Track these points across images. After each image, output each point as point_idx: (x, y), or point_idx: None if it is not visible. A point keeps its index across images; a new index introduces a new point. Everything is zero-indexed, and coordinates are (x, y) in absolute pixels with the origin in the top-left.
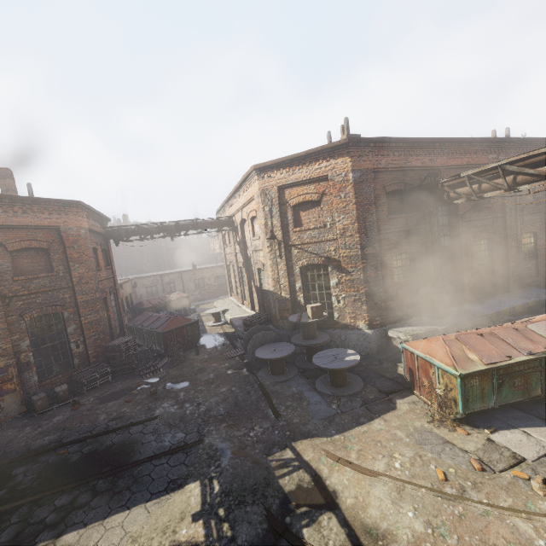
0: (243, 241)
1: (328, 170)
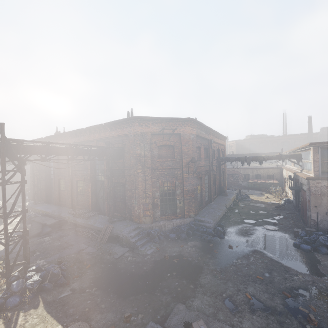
0: None
1: None
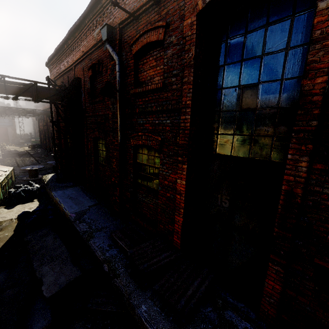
0: None
1: None
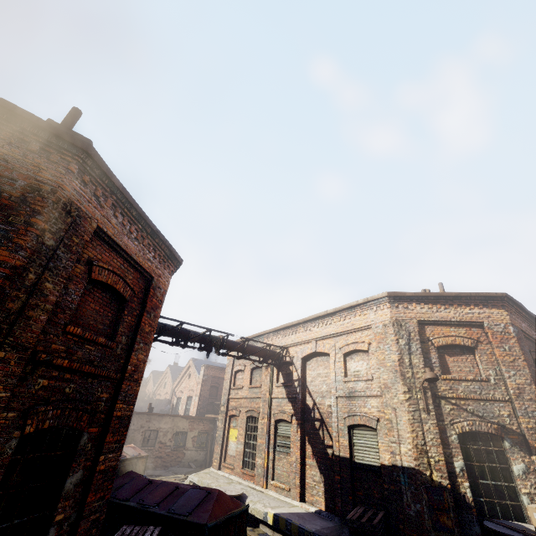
0: (302, 382)
1: (482, 317)
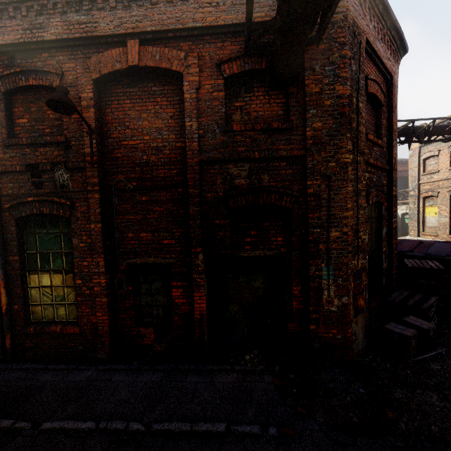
0: None
1: None
